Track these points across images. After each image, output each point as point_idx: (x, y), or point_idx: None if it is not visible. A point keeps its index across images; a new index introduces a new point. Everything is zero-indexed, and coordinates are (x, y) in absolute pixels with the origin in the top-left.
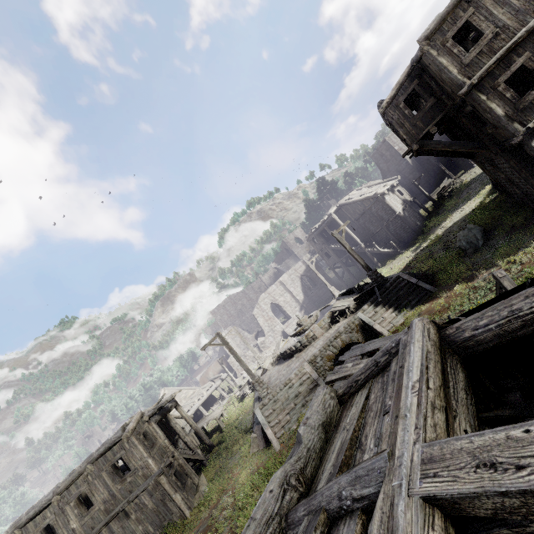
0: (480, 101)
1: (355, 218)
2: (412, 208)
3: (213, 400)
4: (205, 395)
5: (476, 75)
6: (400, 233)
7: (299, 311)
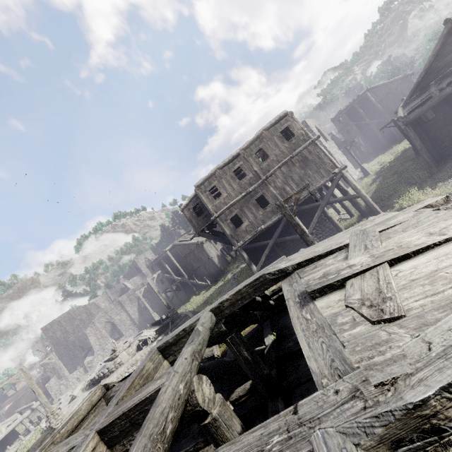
0: (220, 225)
1: (184, 255)
2: (221, 254)
3: (14, 436)
4: (4, 433)
5: (218, 212)
6: (212, 270)
7: (133, 329)
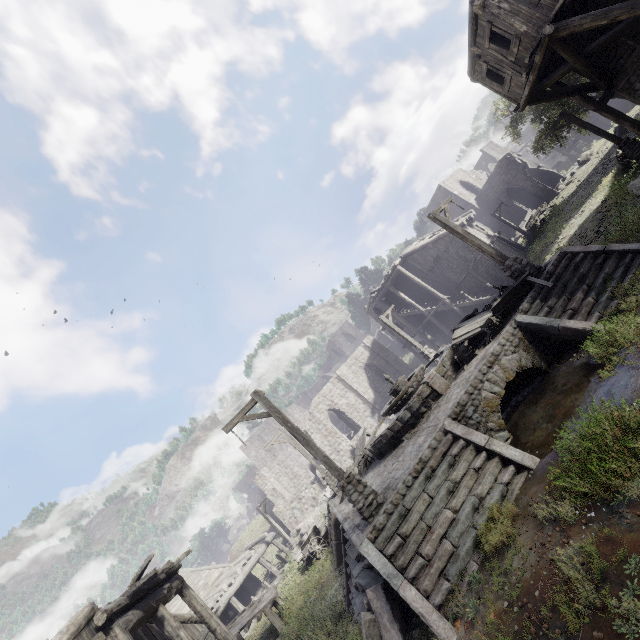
0: None
1: (428, 268)
2: (501, 241)
3: (254, 584)
4: (240, 575)
5: None
6: (494, 274)
7: (371, 416)
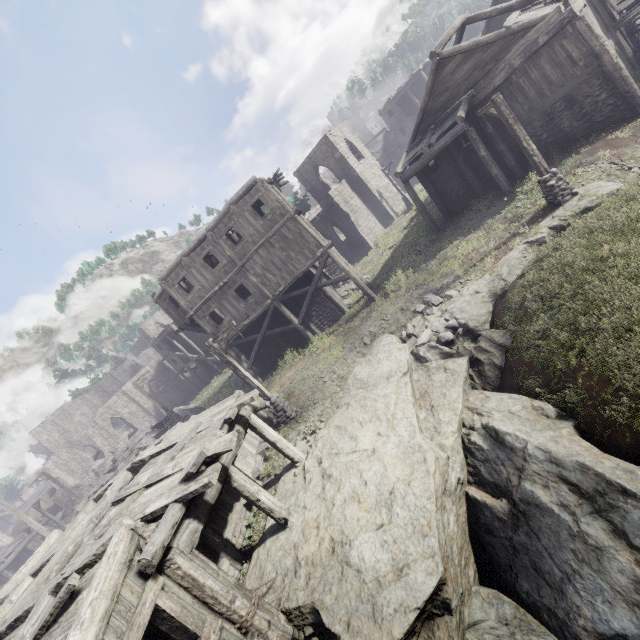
0: (199, 323)
1: None
2: None
3: (28, 555)
4: (13, 555)
5: (194, 309)
6: None
7: (149, 421)
